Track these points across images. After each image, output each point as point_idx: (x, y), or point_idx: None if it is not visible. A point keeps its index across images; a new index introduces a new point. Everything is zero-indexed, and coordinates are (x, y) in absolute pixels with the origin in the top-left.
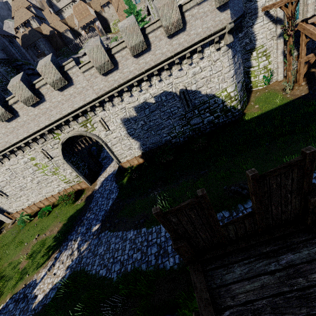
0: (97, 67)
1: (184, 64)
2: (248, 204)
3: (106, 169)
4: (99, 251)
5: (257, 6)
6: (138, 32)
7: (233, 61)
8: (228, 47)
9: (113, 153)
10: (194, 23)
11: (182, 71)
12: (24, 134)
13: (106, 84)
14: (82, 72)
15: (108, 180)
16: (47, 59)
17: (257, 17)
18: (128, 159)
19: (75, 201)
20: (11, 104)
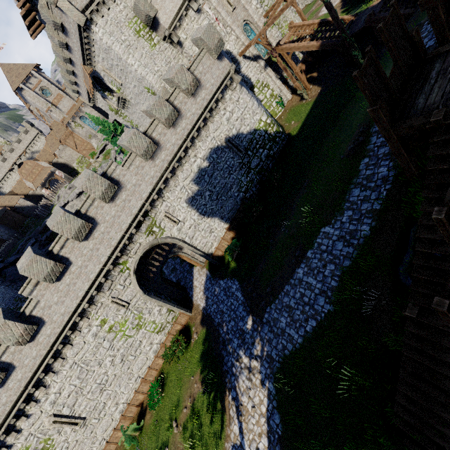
0: (142, 154)
1: (215, 116)
2: (373, 140)
3: (193, 285)
4: (283, 324)
5: (234, 55)
6: (165, 104)
7: (251, 95)
8: (240, 85)
9: (196, 248)
10: (205, 78)
11: (217, 122)
12: (85, 286)
13: (156, 169)
14: (127, 168)
15: (210, 287)
16: (86, 174)
17: (239, 63)
18: (216, 247)
19: (188, 343)
20: (57, 253)
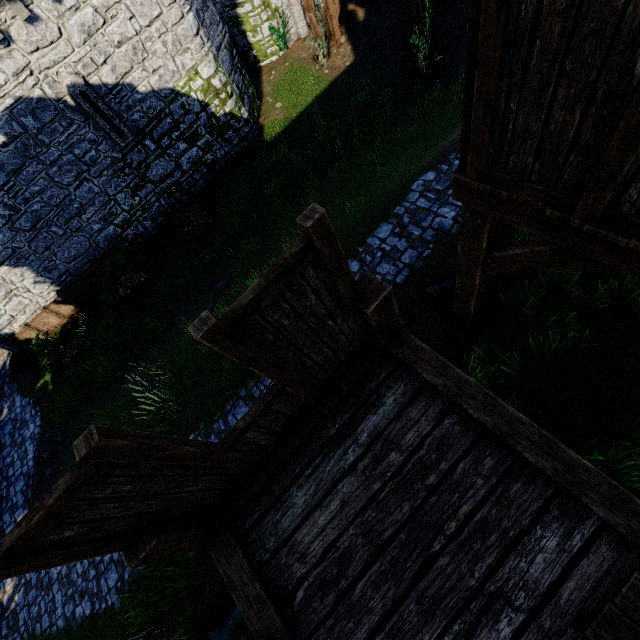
0: None
1: (36, 0)
2: None
3: None
4: (55, 573)
5: None
6: None
7: None
8: None
9: None
10: None
11: (43, 24)
12: None
13: None
14: None
15: None
16: None
17: None
18: (25, 323)
19: None
20: None
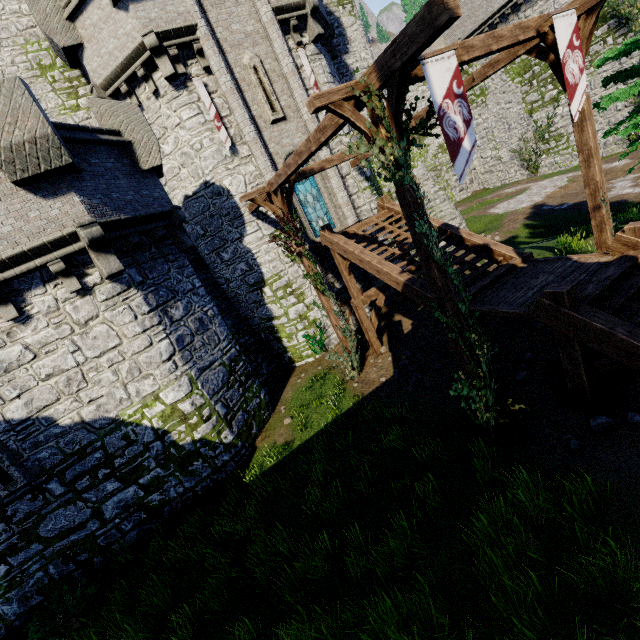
0: None
1: None
2: None
3: None
4: None
5: (236, 203)
6: None
7: (162, 318)
8: (123, 283)
9: None
10: None
11: None
12: None
13: None
14: None
15: None
16: None
17: (246, 223)
18: None
19: None
20: None
